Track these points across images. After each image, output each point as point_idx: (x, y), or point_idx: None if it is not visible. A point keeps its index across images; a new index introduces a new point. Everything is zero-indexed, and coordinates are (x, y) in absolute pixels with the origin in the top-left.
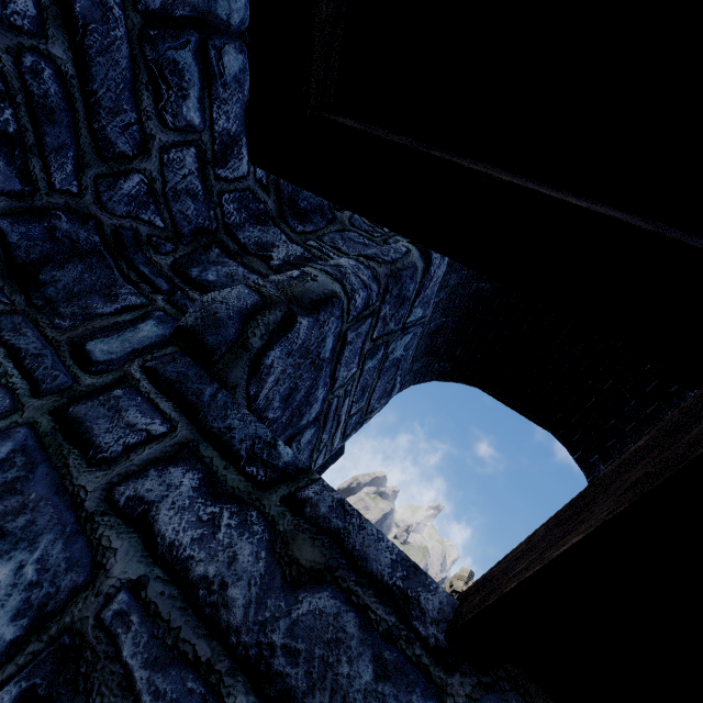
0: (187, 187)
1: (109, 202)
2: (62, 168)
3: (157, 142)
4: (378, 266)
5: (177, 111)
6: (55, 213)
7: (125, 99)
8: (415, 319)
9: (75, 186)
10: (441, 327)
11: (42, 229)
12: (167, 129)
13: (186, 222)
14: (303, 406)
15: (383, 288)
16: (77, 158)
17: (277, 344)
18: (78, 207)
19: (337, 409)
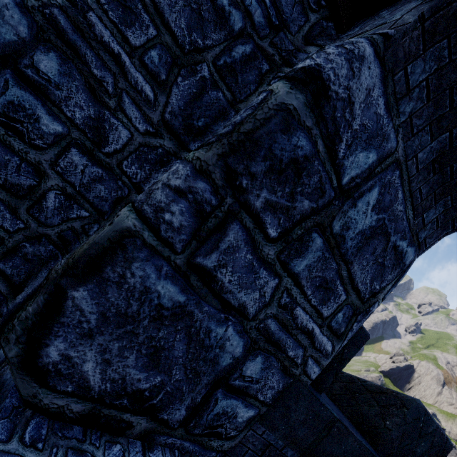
0: (91, 177)
1: (47, 220)
2: (5, 219)
3: (45, 163)
4: (205, 151)
5: (41, 133)
6: (22, 245)
7: (3, 153)
8: (364, 169)
9: (20, 223)
10: (447, 149)
11: (20, 258)
12: (44, 150)
13: (103, 202)
14: (204, 353)
15: (223, 176)
16: (8, 208)
17: (50, 337)
18: (32, 234)
19: (287, 324)
